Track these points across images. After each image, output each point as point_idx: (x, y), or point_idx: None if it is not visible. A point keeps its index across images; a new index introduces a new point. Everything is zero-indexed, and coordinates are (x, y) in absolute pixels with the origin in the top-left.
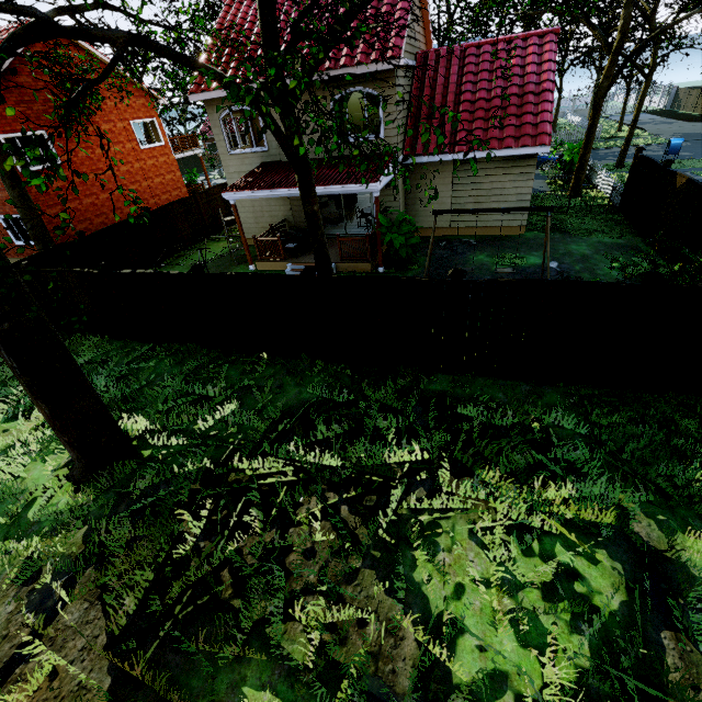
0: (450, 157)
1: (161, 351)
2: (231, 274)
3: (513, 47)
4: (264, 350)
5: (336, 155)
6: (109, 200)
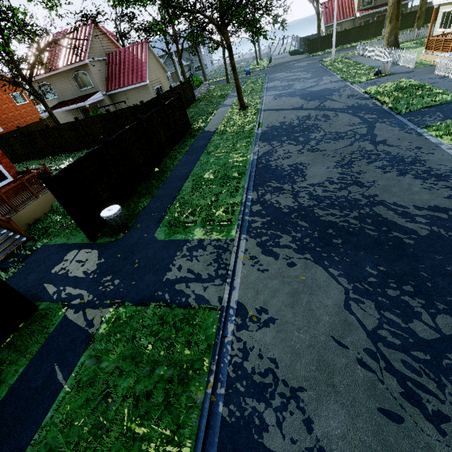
0: (120, 90)
1: (21, 164)
2: (30, 132)
3: (135, 49)
4: (50, 155)
5: (82, 95)
6: (6, 128)
